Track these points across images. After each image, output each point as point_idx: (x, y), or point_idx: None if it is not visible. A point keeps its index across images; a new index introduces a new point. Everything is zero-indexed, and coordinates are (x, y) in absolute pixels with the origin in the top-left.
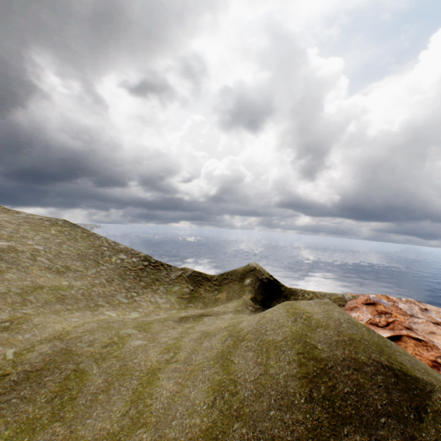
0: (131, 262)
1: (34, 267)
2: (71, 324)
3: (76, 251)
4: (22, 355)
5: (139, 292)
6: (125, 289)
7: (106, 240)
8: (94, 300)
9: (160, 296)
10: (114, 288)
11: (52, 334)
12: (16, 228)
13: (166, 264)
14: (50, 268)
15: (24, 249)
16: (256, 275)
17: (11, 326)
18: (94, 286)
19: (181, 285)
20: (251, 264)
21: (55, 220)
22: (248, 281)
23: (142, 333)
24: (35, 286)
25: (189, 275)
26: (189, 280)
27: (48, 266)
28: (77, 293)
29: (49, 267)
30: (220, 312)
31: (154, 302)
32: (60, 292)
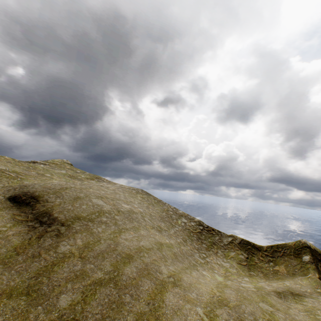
0: (191, 225)
1: (147, 226)
2: (209, 287)
3: (157, 213)
4: (213, 320)
5: (206, 253)
6: (196, 249)
7: (169, 206)
8: (188, 258)
9: (222, 259)
10: (189, 247)
11: (212, 297)
12: (124, 195)
13: (216, 230)
14: (153, 227)
15: (136, 211)
16: (313, 253)
17: (175, 281)
18: (179, 244)
19: (235, 251)
20: (302, 241)
21: (137, 189)
22: (307, 258)
23: (278, 312)
24: (159, 243)
25: (238, 242)
26: (240, 247)
27: (152, 225)
28: (177, 250)
29: (153, 226)
30: (304, 291)
31: (220, 264)
32: (171, 249)
